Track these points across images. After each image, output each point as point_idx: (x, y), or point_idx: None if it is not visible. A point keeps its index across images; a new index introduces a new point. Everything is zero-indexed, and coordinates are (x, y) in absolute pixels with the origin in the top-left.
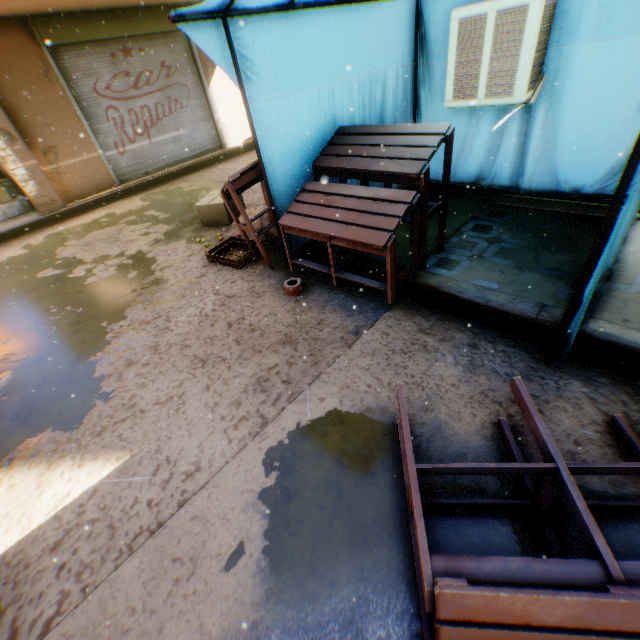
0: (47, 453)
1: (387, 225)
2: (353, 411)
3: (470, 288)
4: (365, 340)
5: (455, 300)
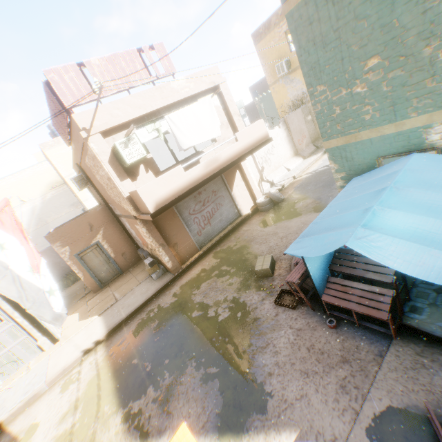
0: (260, 425)
1: (383, 308)
2: (399, 406)
3: (436, 328)
4: (387, 360)
5: (429, 335)
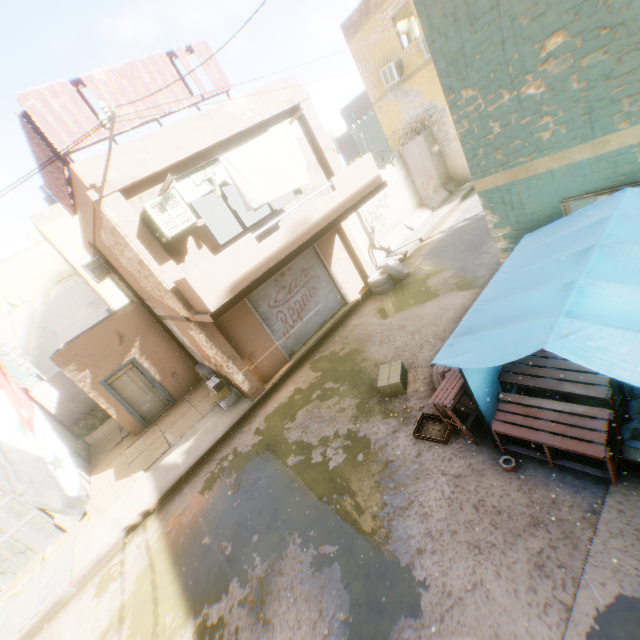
0: (414, 636)
1: (596, 439)
2: (635, 594)
3: None
4: (604, 518)
5: None
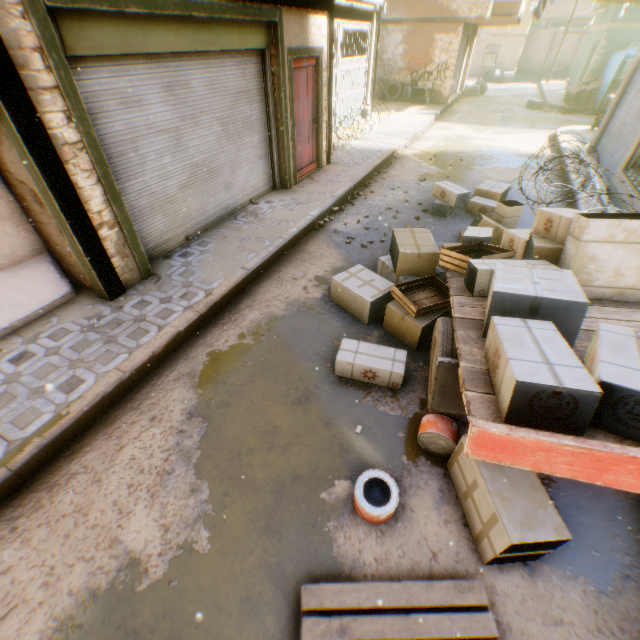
0: None
1: None
2: None
3: None
4: None
5: None
